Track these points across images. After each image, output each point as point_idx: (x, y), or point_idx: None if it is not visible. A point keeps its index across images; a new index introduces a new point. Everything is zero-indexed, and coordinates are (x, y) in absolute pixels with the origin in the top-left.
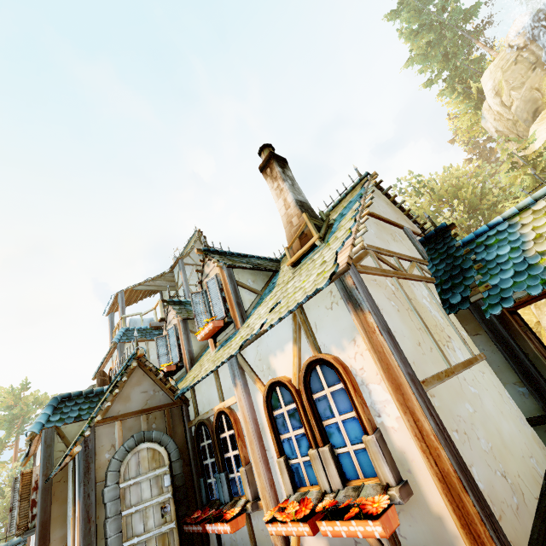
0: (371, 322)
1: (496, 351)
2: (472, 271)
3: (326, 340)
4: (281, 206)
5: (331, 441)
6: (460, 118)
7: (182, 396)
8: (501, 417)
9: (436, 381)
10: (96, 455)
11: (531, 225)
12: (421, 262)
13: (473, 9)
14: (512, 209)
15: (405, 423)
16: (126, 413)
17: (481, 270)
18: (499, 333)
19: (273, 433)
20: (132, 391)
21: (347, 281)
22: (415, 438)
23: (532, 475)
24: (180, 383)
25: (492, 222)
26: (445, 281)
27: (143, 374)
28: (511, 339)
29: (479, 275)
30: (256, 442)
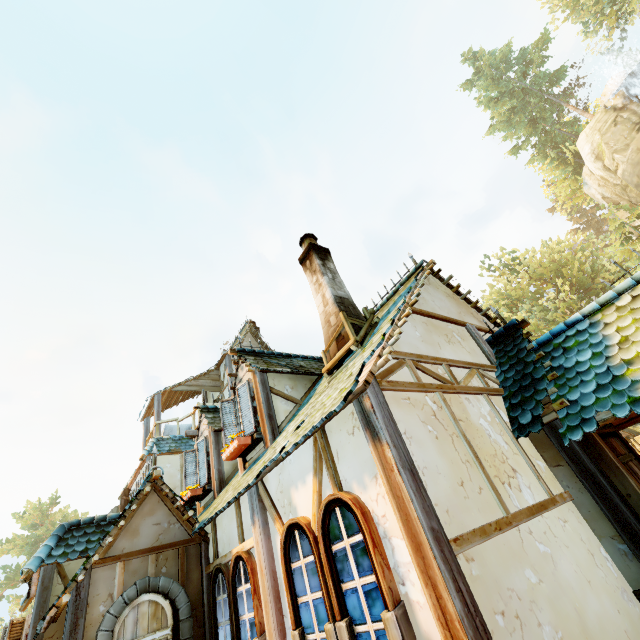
0: (389, 456)
1: (583, 489)
2: (544, 382)
3: (347, 474)
4: (319, 302)
5: (350, 613)
6: (558, 184)
7: (201, 530)
8: (586, 590)
9: (477, 538)
10: (89, 606)
11: (614, 325)
12: (484, 368)
13: (559, 73)
14: (592, 304)
15: (427, 599)
16: (131, 551)
17: (559, 380)
18: (584, 466)
19: (289, 594)
20: (143, 522)
21: (365, 403)
22: (438, 623)
23: None
24: (204, 512)
25: (570, 319)
26: (514, 393)
27: (158, 501)
28: (600, 474)
29: (554, 387)
30: (271, 603)
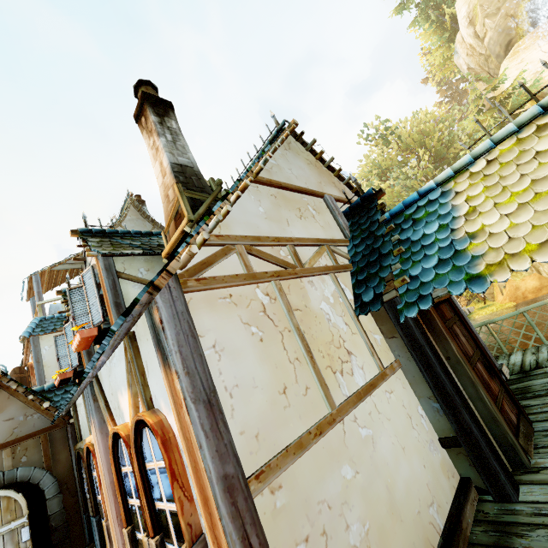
0: (178, 389)
1: (412, 358)
2: (389, 259)
3: (156, 391)
4: (158, 172)
5: (162, 531)
6: (433, 53)
7: (64, 416)
8: (400, 458)
9: (290, 458)
10: None
11: (465, 194)
12: (336, 244)
13: None
14: (447, 171)
15: None
16: None
17: (404, 254)
18: (415, 340)
19: (120, 496)
20: None
21: (155, 317)
22: None
23: (426, 539)
24: None
25: (424, 188)
26: (362, 269)
27: (8, 397)
28: (428, 347)
29: (398, 263)
30: (110, 499)
